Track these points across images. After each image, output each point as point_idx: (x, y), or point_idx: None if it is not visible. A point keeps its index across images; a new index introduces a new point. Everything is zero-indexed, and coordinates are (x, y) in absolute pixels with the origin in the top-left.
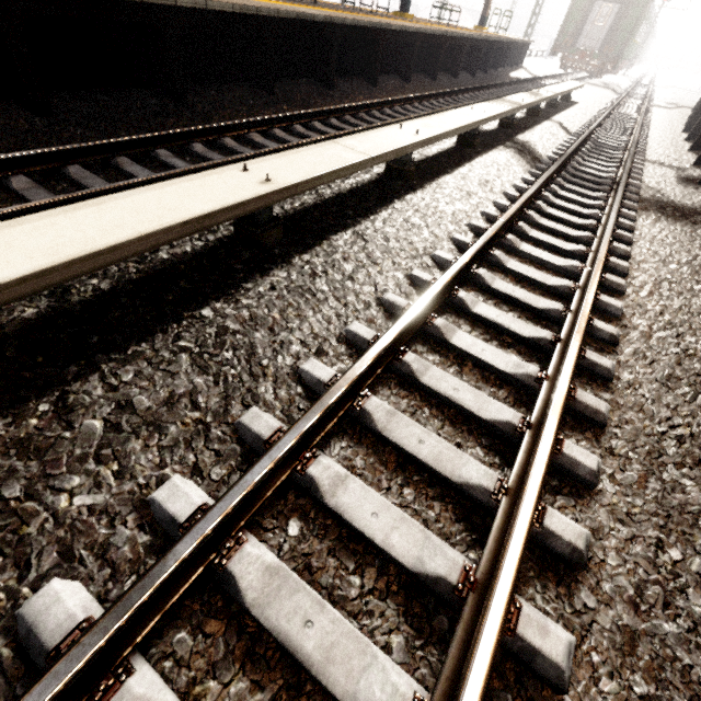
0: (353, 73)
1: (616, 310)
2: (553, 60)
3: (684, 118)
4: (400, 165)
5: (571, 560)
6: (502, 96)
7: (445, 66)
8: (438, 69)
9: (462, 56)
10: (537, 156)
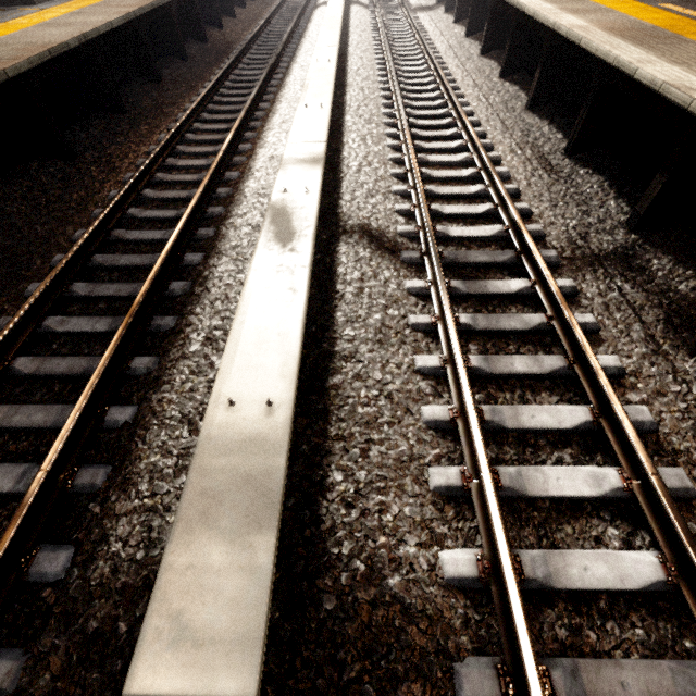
0: None
1: (423, 29)
2: None
3: None
4: None
5: (434, 49)
6: None
7: None
8: None
9: None
10: (365, 5)
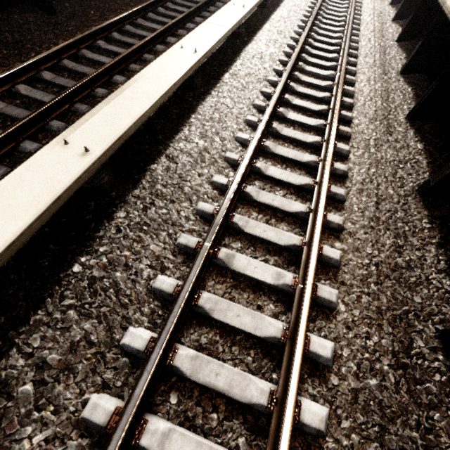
0: None
1: (359, 19)
2: None
3: None
4: None
5: (355, 49)
6: None
7: None
8: None
9: None
10: None
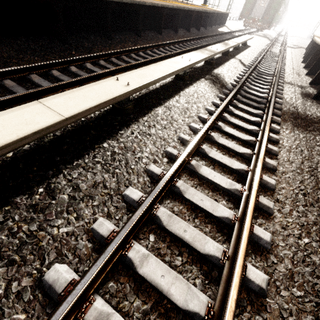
0: (126, 30)
1: (265, 243)
2: (241, 22)
3: (301, 54)
4: (119, 105)
5: None
6: (211, 43)
7: (183, 25)
8: (178, 27)
9: (192, 20)
10: (224, 83)
